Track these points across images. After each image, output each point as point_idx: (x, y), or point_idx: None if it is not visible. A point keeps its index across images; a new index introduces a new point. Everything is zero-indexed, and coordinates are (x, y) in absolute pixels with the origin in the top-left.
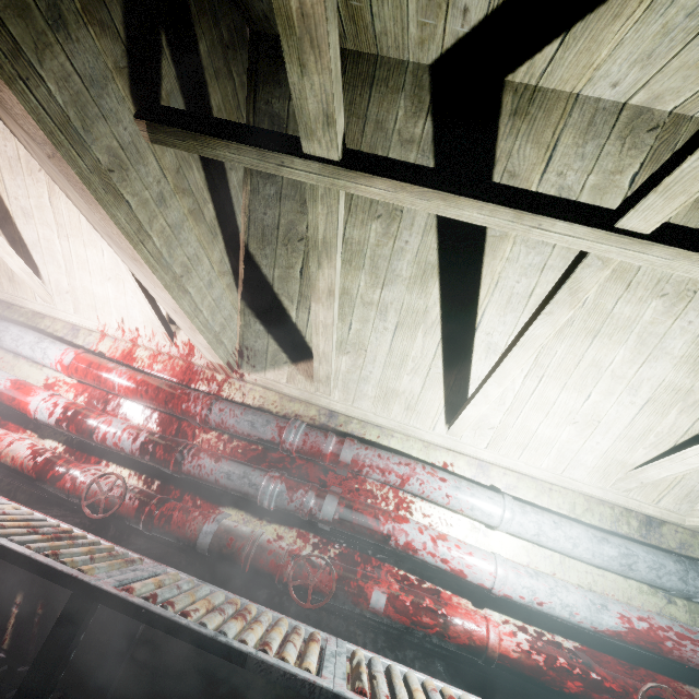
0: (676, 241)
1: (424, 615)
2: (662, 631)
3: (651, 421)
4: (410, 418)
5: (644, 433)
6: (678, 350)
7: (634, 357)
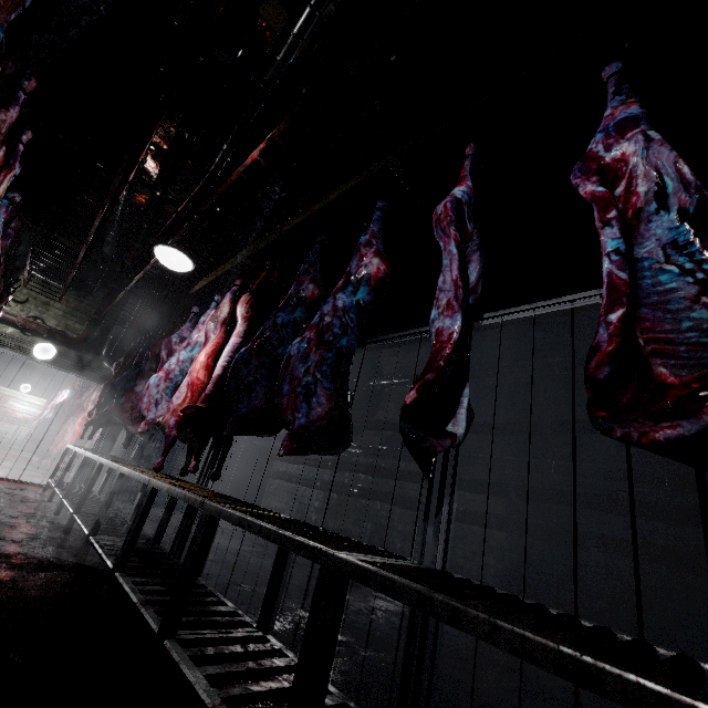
0: None
1: (6, 414)
2: None
3: None
4: (11, 389)
5: None
6: None
7: None
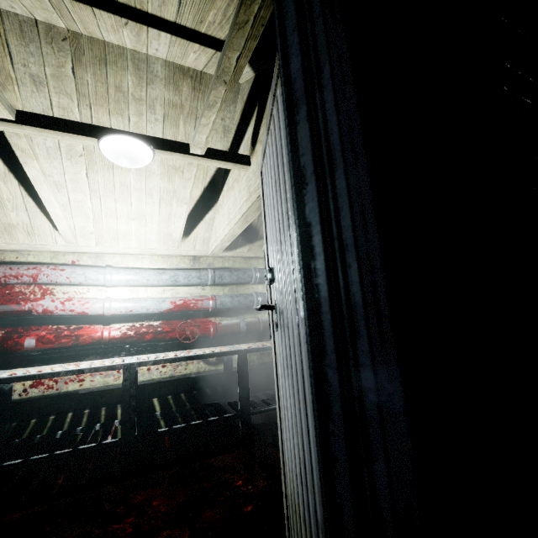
0: (32, 124)
1: (63, 339)
2: (189, 301)
3: (168, 209)
4: (35, 240)
5: (169, 216)
6: (157, 170)
7: (140, 178)
